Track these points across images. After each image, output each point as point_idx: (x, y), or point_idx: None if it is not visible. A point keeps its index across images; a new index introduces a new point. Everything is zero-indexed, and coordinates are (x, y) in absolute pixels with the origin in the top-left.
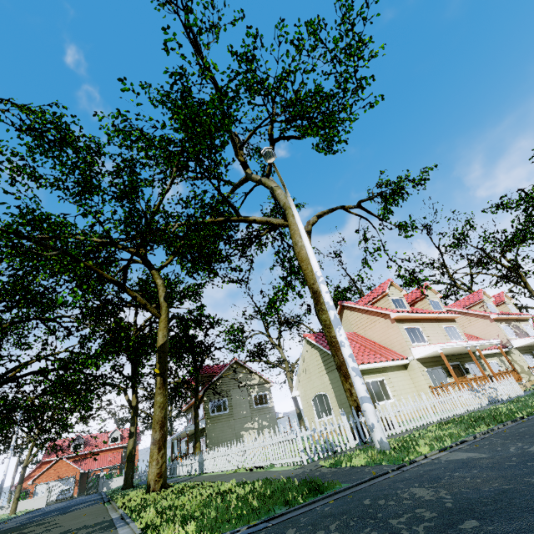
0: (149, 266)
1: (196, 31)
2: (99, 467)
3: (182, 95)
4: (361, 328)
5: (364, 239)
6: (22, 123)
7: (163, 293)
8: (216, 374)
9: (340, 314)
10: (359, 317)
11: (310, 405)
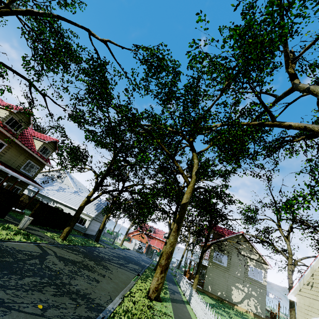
0: (192, 149)
1: None
2: (156, 246)
3: (242, 13)
4: None
5: None
6: (143, 58)
7: (196, 169)
8: (224, 235)
9: None
10: None
11: None
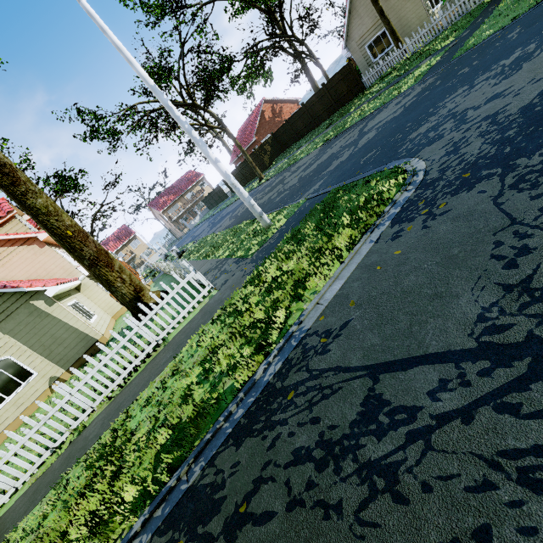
0: None
1: None
2: None
3: None
4: None
5: None
6: None
7: None
8: None
9: None
10: None
11: None
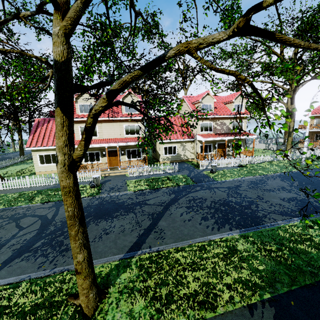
0: None
1: None
2: None
3: None
4: None
5: None
6: None
7: None
8: None
9: None
10: None
11: None
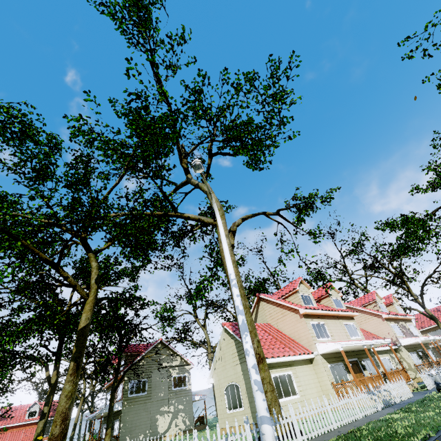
0: (87, 249)
1: (154, 65)
2: None
3: (137, 110)
4: (274, 319)
5: (280, 240)
6: None
7: (96, 275)
8: (140, 353)
9: (257, 305)
10: (273, 309)
11: (223, 394)
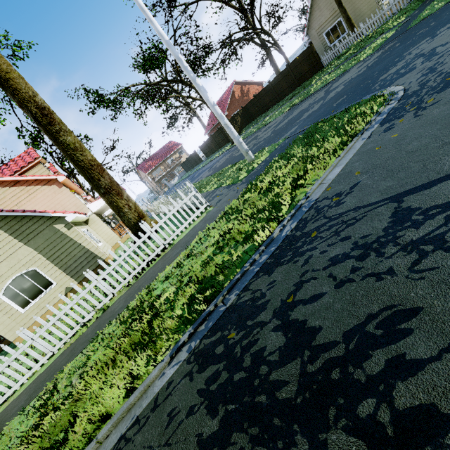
0: None
1: None
2: None
3: None
4: (13, 204)
5: None
6: None
7: None
8: None
9: None
10: (4, 193)
11: None
